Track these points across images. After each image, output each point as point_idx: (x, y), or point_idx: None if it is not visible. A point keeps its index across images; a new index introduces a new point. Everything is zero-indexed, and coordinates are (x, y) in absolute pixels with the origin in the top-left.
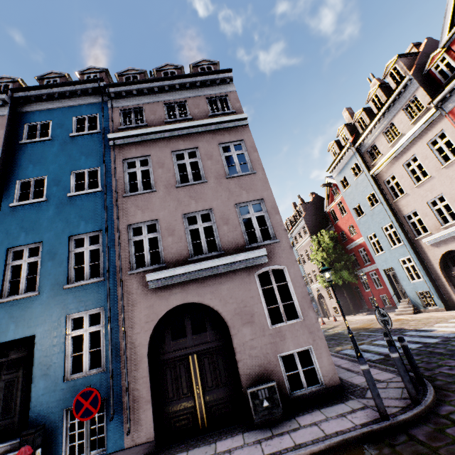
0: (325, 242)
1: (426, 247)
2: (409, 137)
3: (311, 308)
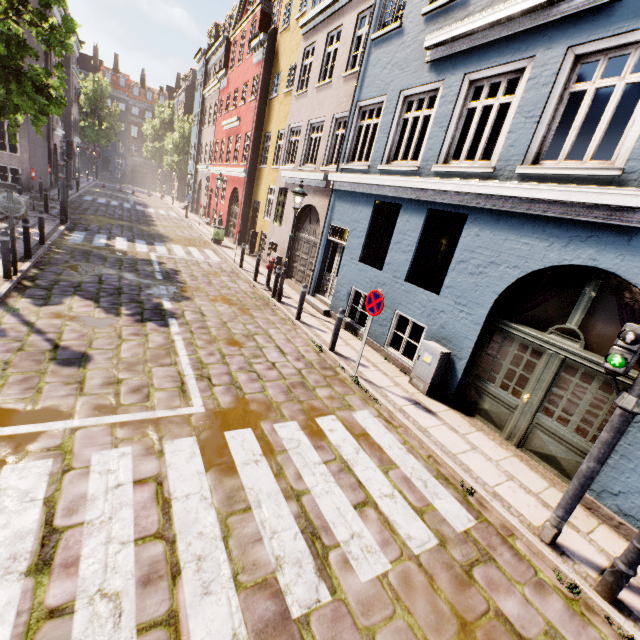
0: (185, 129)
1: (199, 172)
2: (213, 87)
3: (27, 153)
